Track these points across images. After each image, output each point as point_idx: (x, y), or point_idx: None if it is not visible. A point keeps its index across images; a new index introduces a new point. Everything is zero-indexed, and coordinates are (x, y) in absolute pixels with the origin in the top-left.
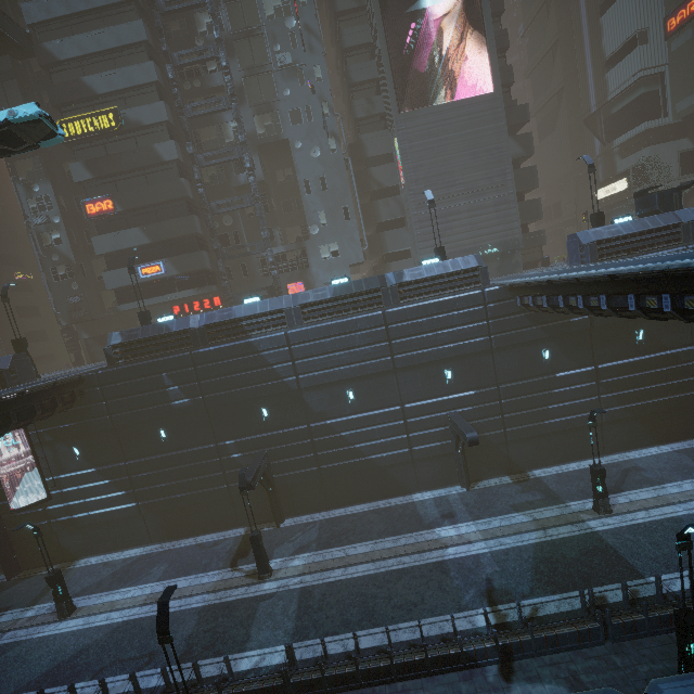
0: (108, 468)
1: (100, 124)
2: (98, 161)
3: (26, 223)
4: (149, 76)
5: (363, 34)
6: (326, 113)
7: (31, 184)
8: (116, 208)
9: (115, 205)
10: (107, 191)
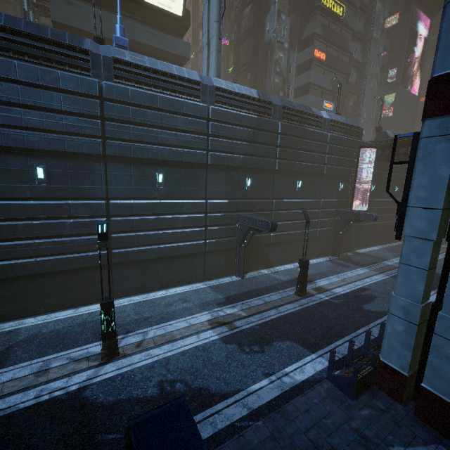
0: (380, 201)
1: (336, 9)
2: (327, 28)
3: (275, 36)
4: (357, 2)
5: (387, 43)
6: (377, 69)
7: (280, 12)
8: (326, 61)
9: (326, 59)
10: (322, 48)
